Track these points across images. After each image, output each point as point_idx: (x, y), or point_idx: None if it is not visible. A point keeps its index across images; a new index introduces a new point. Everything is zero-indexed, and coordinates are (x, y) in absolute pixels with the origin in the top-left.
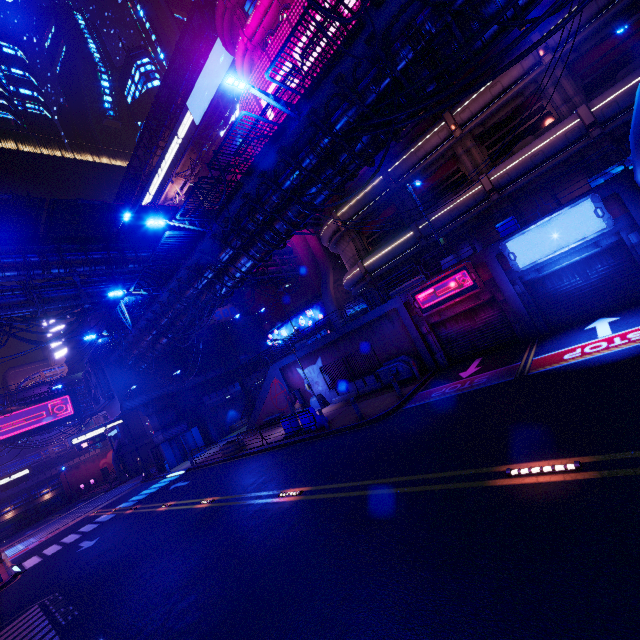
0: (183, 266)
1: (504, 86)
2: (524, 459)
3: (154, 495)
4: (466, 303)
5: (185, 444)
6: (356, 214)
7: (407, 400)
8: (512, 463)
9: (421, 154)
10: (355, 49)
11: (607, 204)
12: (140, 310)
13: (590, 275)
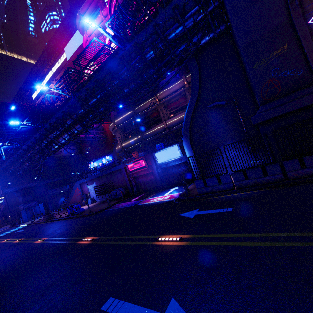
0: (33, 137)
1: (174, 90)
2: (91, 236)
3: (7, 235)
4: (145, 171)
5: (34, 211)
6: (122, 123)
7: (110, 207)
8: (88, 236)
9: (146, 106)
10: (91, 83)
11: (183, 148)
12: (13, 150)
13: (180, 170)
